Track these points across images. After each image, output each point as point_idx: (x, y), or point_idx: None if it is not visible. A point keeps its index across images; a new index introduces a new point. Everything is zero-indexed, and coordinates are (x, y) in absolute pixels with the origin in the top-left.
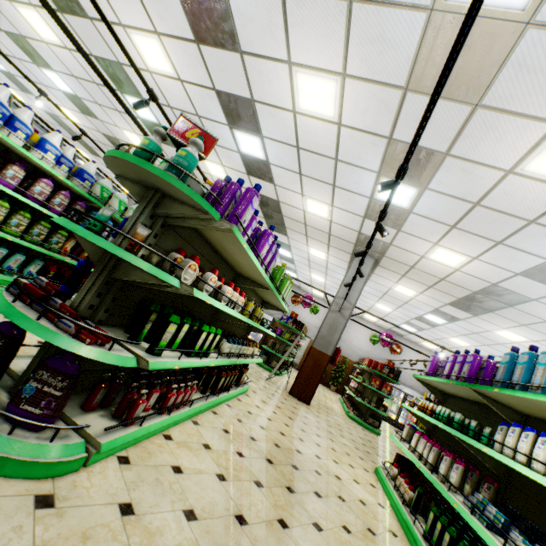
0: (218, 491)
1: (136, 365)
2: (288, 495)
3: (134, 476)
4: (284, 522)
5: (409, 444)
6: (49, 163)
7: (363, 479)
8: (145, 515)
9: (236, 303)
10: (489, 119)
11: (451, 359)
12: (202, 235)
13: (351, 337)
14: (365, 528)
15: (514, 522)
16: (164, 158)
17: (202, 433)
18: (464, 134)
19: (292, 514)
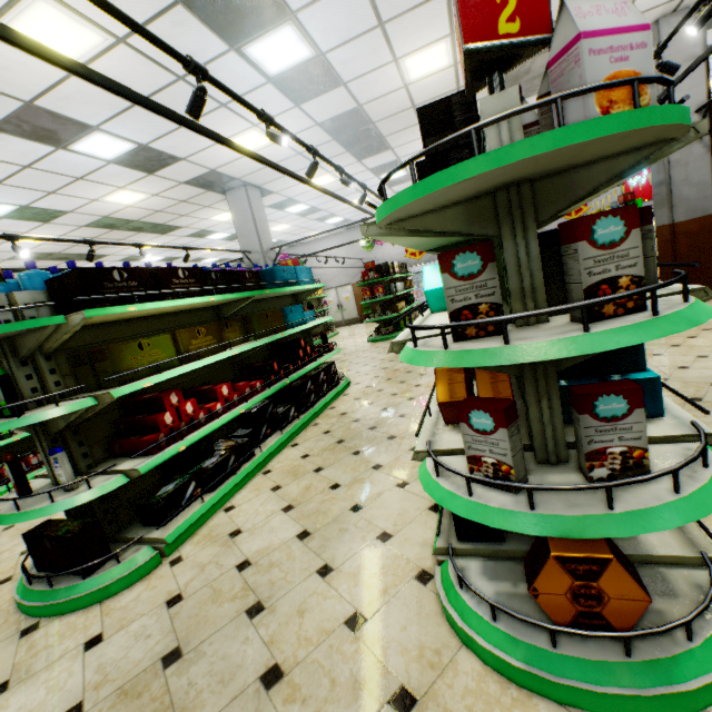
0: None
1: None
2: None
3: None
4: None
5: None
6: None
7: None
8: None
9: None
10: None
11: None
12: None
13: (385, 249)
14: None
15: None
16: None
17: None
18: None
19: None
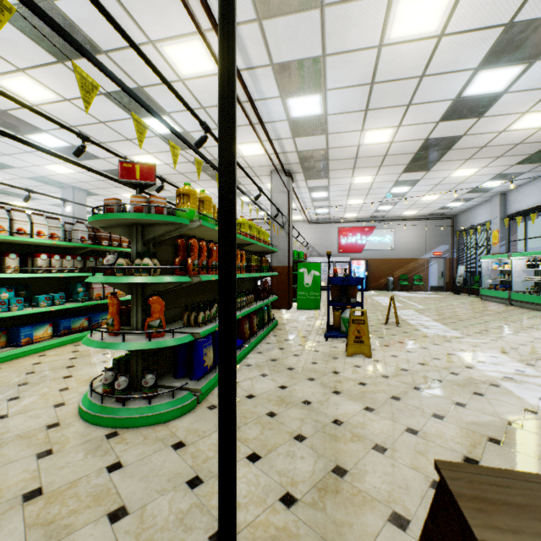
0: None
1: None
2: None
3: None
4: None
5: None
6: None
7: None
8: None
9: None
10: None
11: None
12: None
13: None
14: None
15: None
16: None
17: None
18: None
19: None
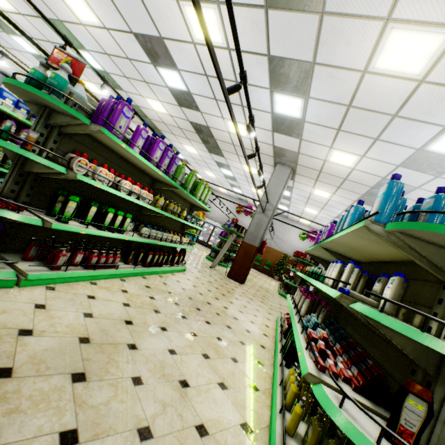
0: (119, 310)
1: (41, 225)
2: (180, 319)
3: (54, 295)
4: (165, 328)
5: (292, 296)
6: (9, 107)
7: (260, 322)
8: (53, 310)
9: (137, 194)
10: (335, 25)
11: (322, 232)
12: (104, 145)
13: (290, 238)
14: (238, 341)
15: (329, 327)
16: (36, 79)
17: (125, 285)
18: (321, 42)
19: (175, 327)
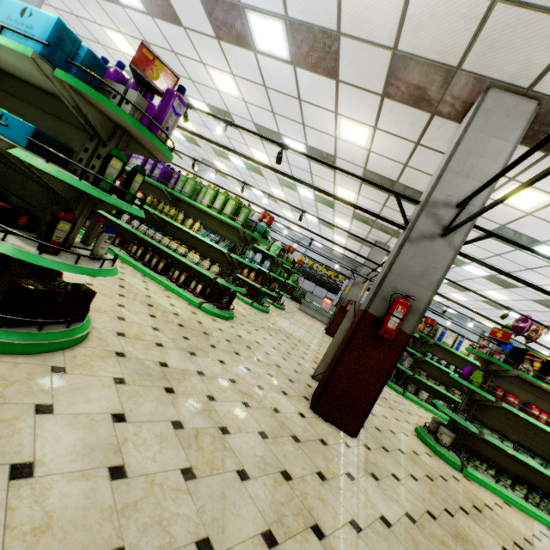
0: None
1: None
2: None
3: None
4: None
5: None
6: None
7: None
8: None
9: None
10: None
11: None
12: None
13: None
14: None
15: None
16: None
17: None
18: None
19: None
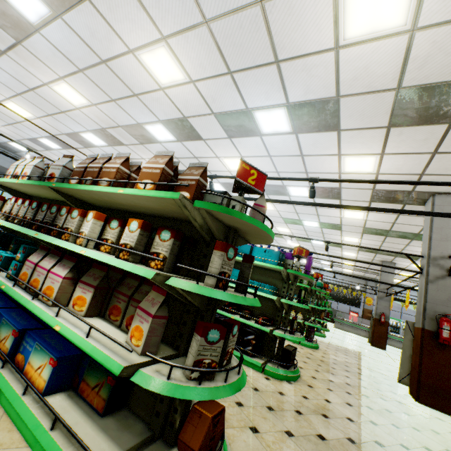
0: None
1: None
2: None
3: None
4: None
5: None
6: None
7: None
8: None
9: None
10: None
11: None
12: None
13: None
14: None
15: None
16: None
17: None
18: None
19: None
